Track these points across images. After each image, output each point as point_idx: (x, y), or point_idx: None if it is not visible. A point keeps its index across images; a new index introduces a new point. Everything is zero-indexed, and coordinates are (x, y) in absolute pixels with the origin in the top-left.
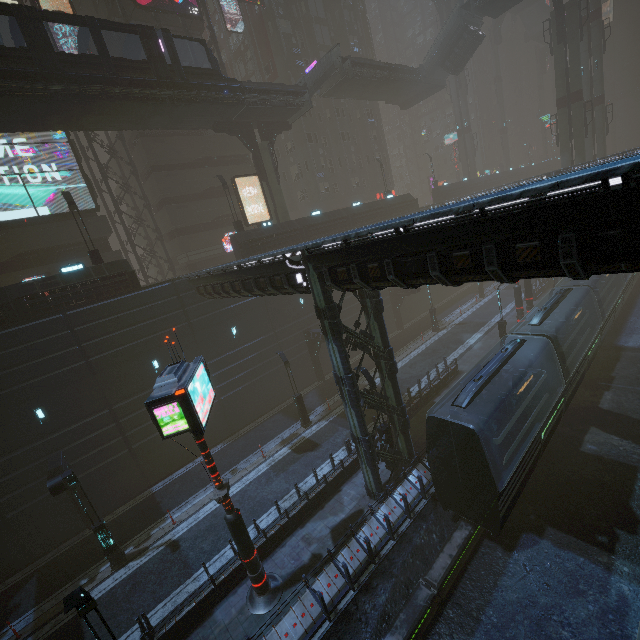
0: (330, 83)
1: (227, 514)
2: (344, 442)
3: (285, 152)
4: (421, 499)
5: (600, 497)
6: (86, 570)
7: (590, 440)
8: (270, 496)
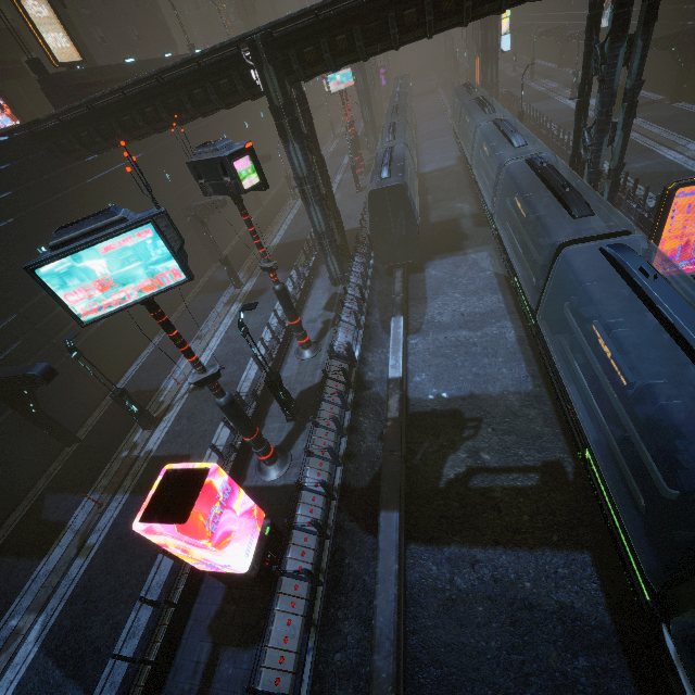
0: None
1: (277, 285)
2: (294, 267)
3: None
4: (368, 270)
5: (449, 235)
6: (116, 451)
7: (432, 218)
8: (256, 326)
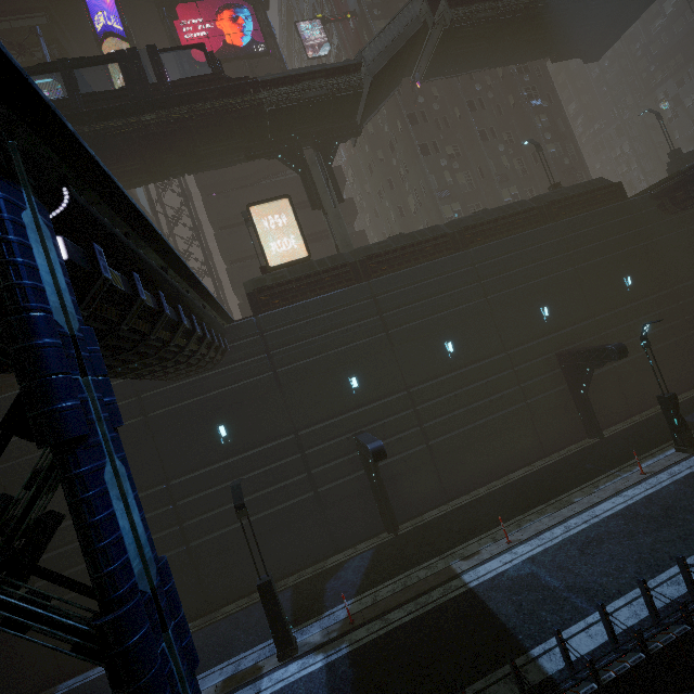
0: (427, 53)
1: None
2: None
3: (399, 181)
4: None
5: None
6: None
7: None
8: None
